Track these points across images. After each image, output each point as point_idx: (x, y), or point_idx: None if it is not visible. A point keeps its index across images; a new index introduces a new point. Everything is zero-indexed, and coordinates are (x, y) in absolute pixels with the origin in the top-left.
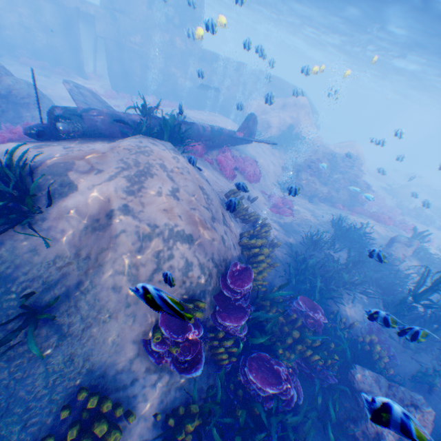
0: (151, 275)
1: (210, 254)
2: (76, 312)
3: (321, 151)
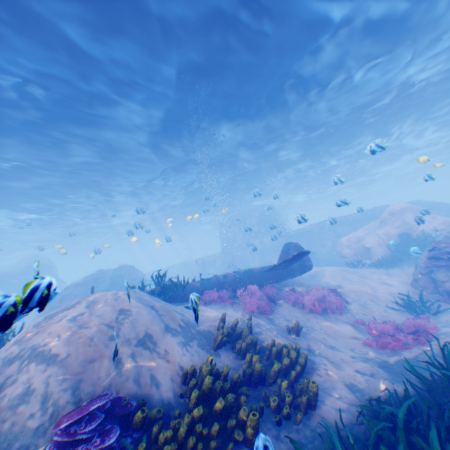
0: None
1: (75, 381)
2: None
3: None
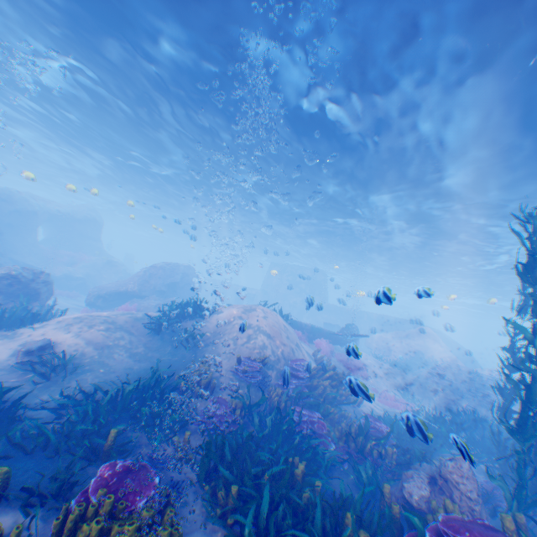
0: (243, 342)
1: (280, 349)
2: (205, 350)
3: (454, 367)
